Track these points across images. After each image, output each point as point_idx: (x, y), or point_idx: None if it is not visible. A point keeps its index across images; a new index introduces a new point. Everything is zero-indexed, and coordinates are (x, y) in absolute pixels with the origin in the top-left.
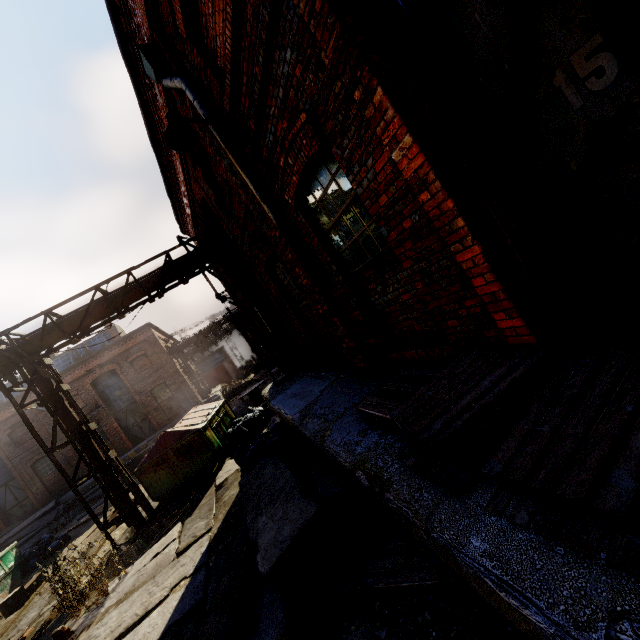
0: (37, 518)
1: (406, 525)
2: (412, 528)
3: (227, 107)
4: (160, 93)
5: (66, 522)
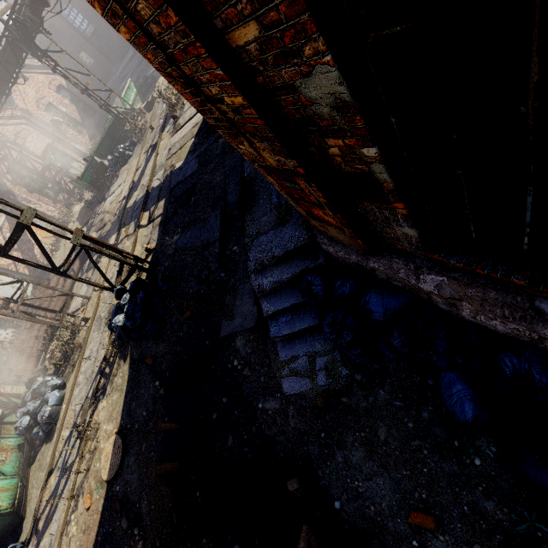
0: (128, 62)
1: None
2: None
3: None
4: None
5: (147, 66)
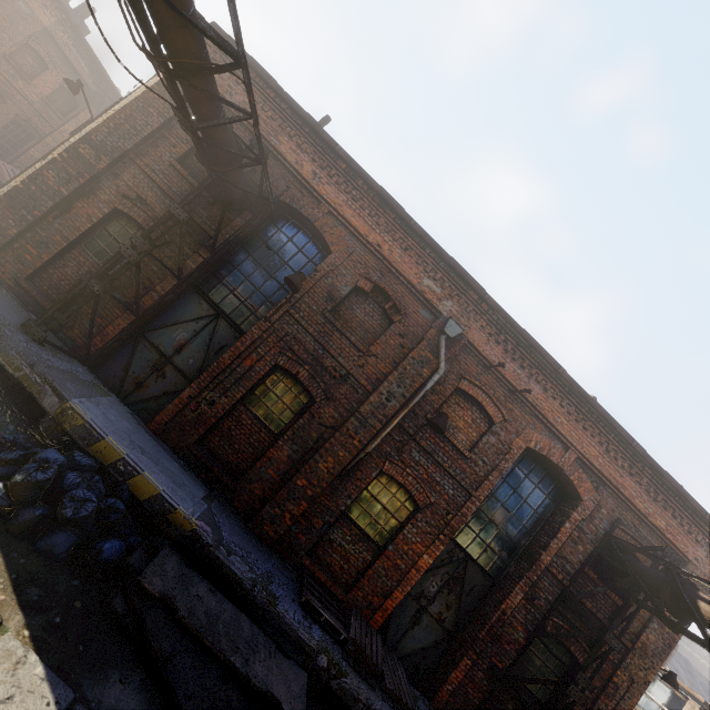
0: None
1: (346, 697)
2: (353, 700)
3: (430, 416)
4: (431, 290)
5: None
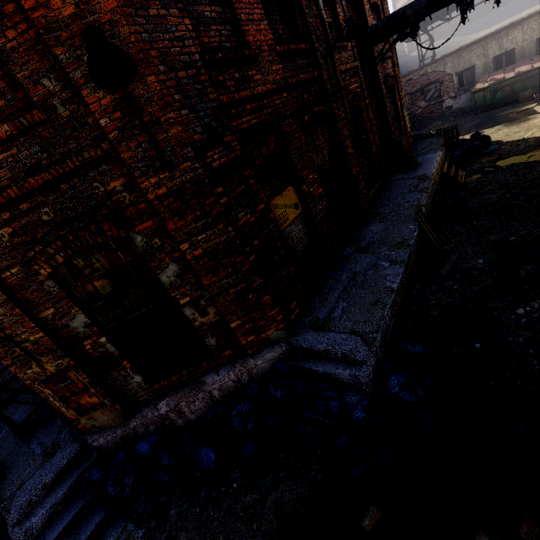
0: None
1: None
2: None
3: None
4: None
5: None
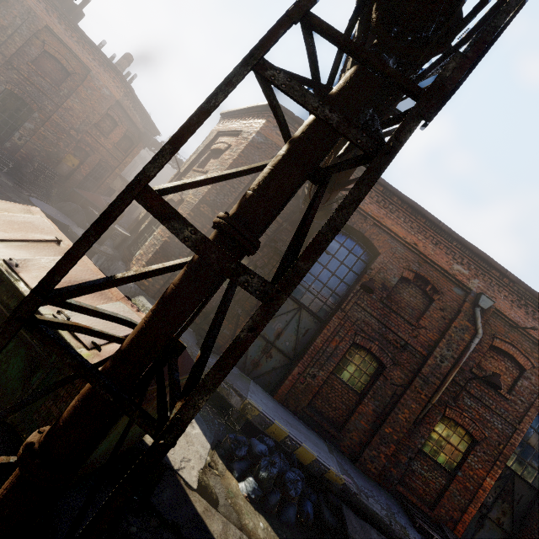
0: None
1: None
2: None
3: (474, 370)
4: (460, 273)
5: None
